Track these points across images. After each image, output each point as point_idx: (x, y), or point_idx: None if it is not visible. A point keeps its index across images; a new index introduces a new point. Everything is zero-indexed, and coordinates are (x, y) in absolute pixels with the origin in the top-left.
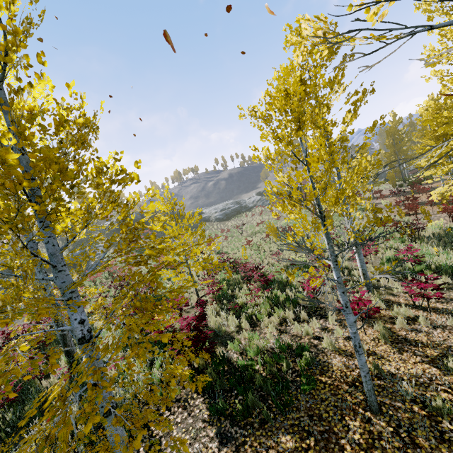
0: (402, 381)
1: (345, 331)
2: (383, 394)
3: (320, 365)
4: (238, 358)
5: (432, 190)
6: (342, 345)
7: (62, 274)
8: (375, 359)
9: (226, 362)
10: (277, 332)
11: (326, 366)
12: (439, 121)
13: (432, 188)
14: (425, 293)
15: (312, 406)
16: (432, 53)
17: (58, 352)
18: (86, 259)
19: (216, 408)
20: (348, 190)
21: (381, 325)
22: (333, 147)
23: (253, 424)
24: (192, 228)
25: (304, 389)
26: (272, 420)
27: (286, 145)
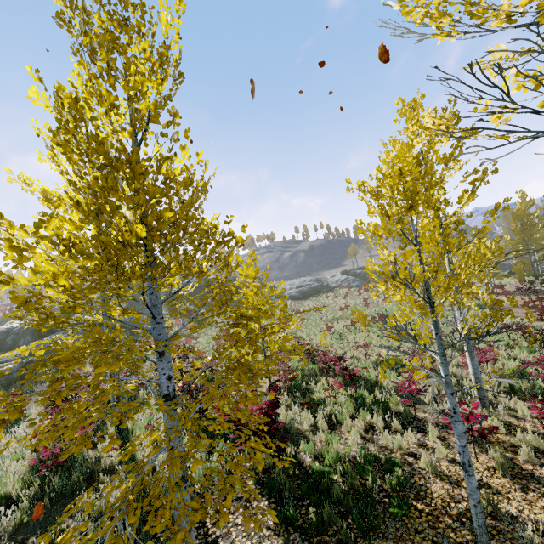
0: (525, 526)
1: (450, 452)
2: (499, 539)
3: (415, 488)
4: (313, 461)
5: None
6: (446, 468)
7: (160, 326)
8: (489, 493)
9: (297, 464)
10: (361, 439)
11: (423, 491)
12: None
13: None
14: None
15: (404, 536)
16: None
17: (139, 407)
18: (178, 316)
19: (284, 516)
20: (463, 276)
21: (499, 451)
22: (449, 230)
23: (328, 543)
24: None
25: (394, 514)
26: (352, 542)
27: (393, 222)
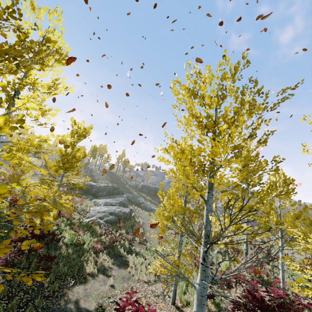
0: None
1: None
2: None
3: None
4: None
5: None
6: None
7: None
8: None
9: None
10: None
11: None
12: None
13: None
14: None
15: None
16: None
17: None
18: None
19: None
20: None
21: None
22: None
23: None
24: None
25: None
26: None
27: None
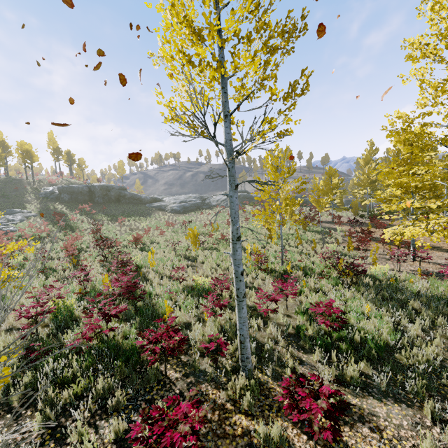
0: None
1: None
2: None
3: None
4: None
5: (389, 227)
6: None
7: None
8: None
9: None
10: (45, 433)
11: None
12: (408, 137)
13: (390, 225)
14: (310, 419)
15: None
16: (417, 40)
17: None
18: None
19: None
20: None
21: None
22: None
23: None
24: (141, 214)
25: None
26: None
27: None
